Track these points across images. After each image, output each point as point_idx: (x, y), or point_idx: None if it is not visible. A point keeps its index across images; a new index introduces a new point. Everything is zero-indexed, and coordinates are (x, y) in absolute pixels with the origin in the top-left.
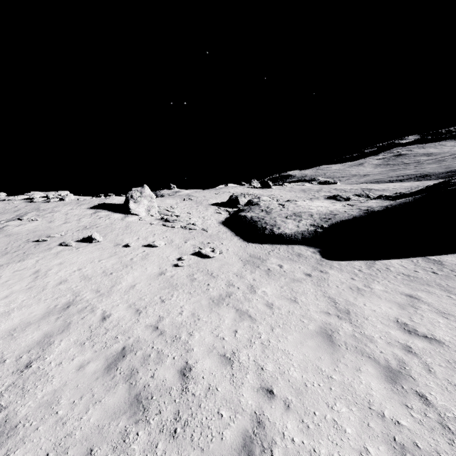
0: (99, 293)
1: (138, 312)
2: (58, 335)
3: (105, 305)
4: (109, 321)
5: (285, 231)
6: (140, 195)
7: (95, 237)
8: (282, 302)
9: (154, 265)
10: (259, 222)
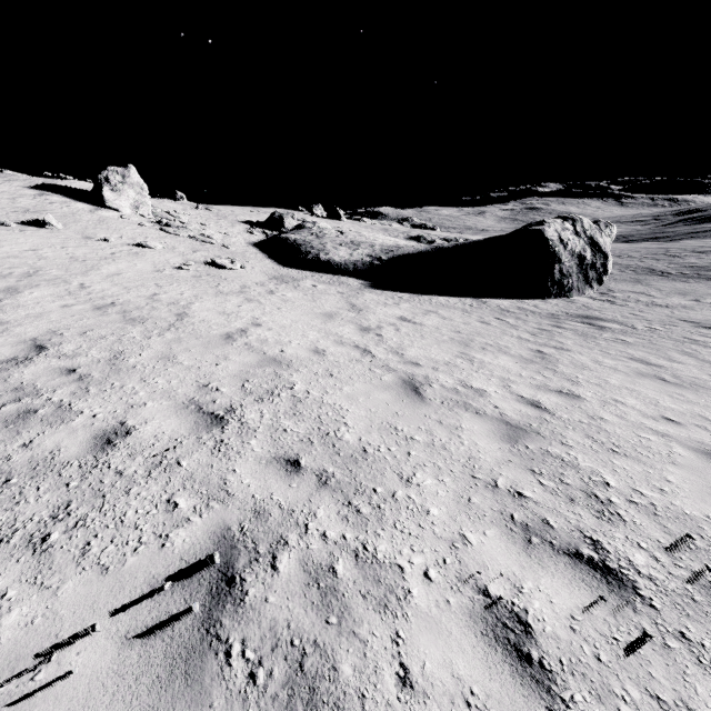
0: (70, 273)
1: (128, 288)
2: (27, 289)
3: (82, 280)
4: (91, 289)
5: (334, 258)
6: (122, 181)
7: (50, 222)
8: (299, 300)
9: (148, 263)
10: (304, 246)
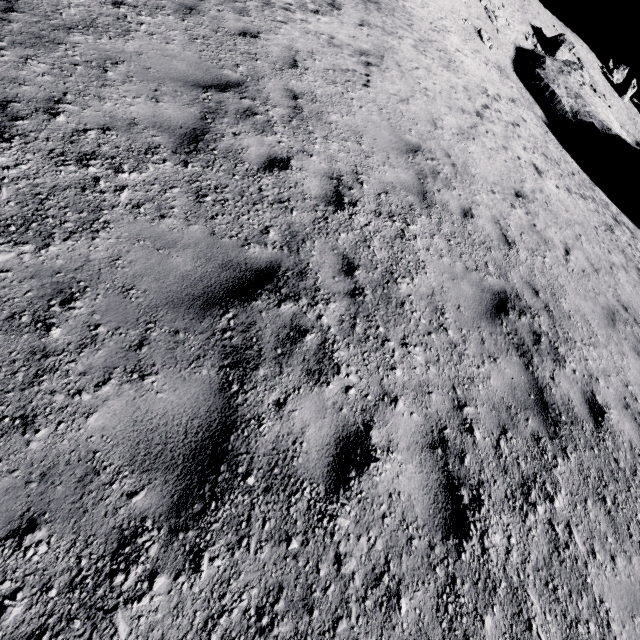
0: None
1: (435, 7)
2: None
3: None
4: None
5: (548, 89)
6: None
7: None
8: (493, 76)
9: (450, 4)
10: (542, 69)
